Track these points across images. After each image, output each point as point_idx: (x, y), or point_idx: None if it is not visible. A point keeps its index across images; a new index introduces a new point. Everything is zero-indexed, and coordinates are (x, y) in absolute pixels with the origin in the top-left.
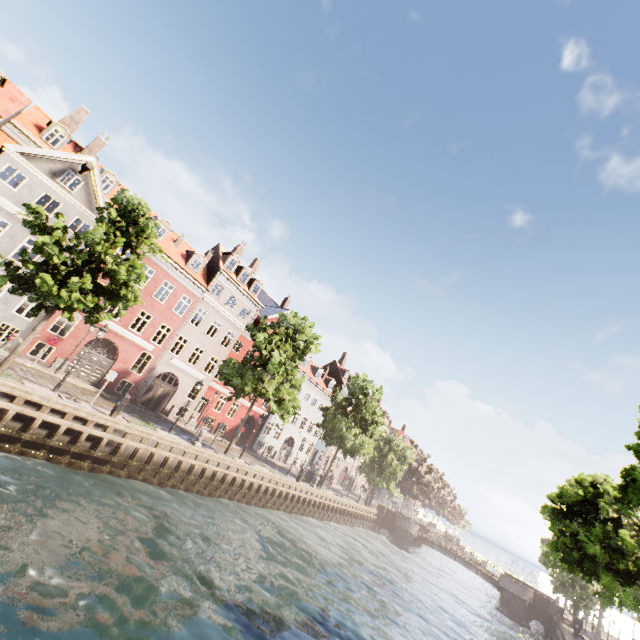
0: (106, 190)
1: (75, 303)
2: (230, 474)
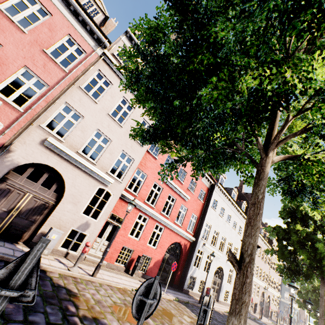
0: None
1: None
2: None
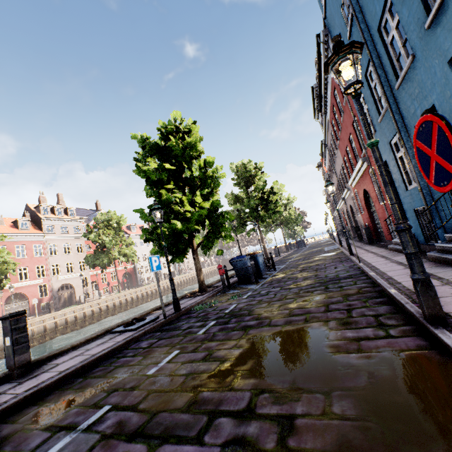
0: None
1: None
2: (128, 297)
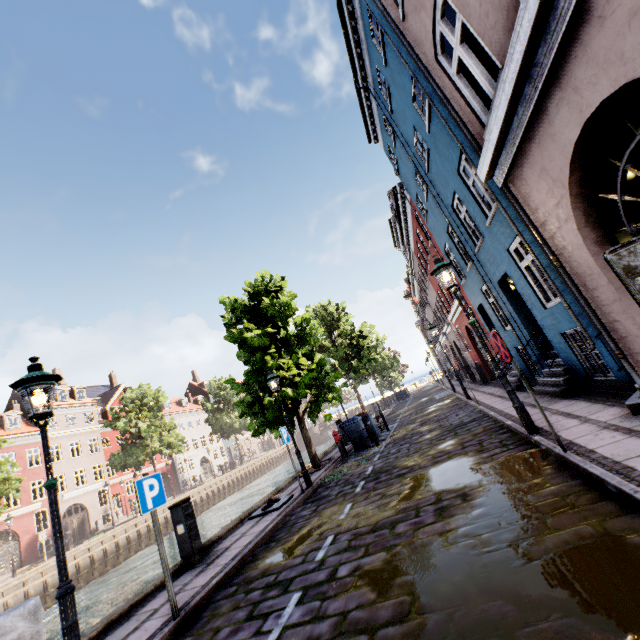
0: None
1: None
2: None
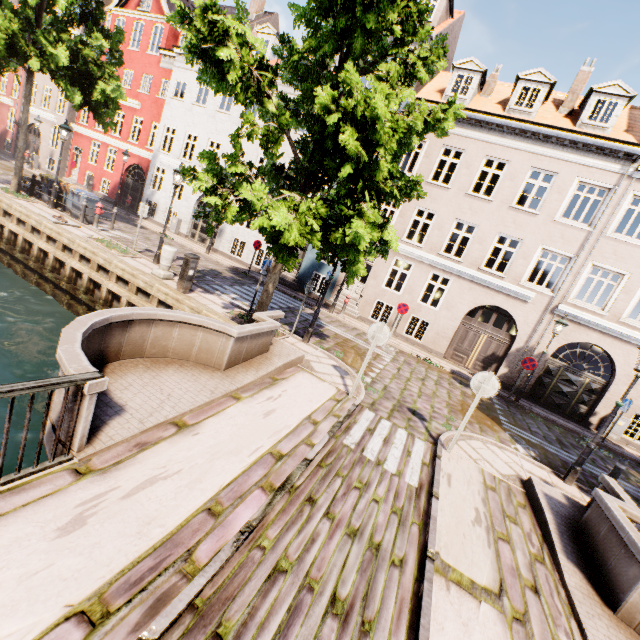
0: None
1: None
2: None
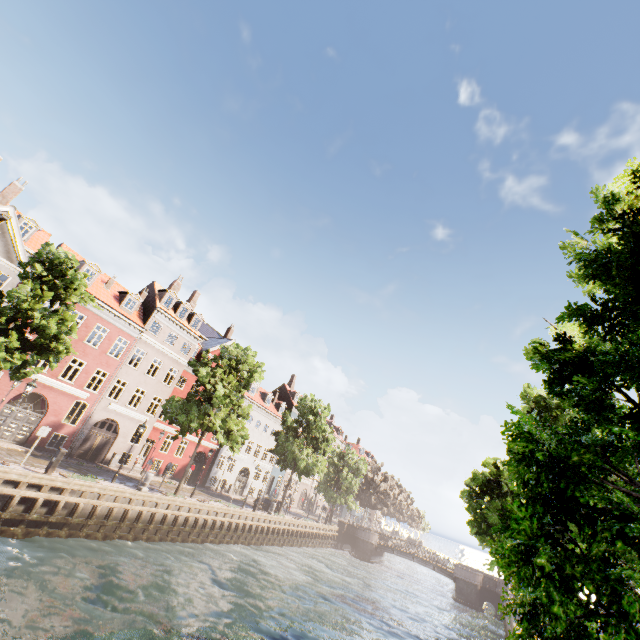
0: (25, 236)
1: (1, 363)
2: (182, 515)
